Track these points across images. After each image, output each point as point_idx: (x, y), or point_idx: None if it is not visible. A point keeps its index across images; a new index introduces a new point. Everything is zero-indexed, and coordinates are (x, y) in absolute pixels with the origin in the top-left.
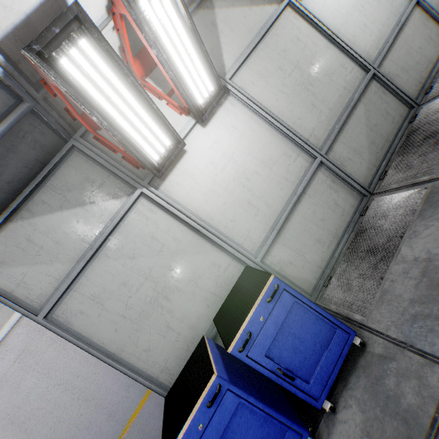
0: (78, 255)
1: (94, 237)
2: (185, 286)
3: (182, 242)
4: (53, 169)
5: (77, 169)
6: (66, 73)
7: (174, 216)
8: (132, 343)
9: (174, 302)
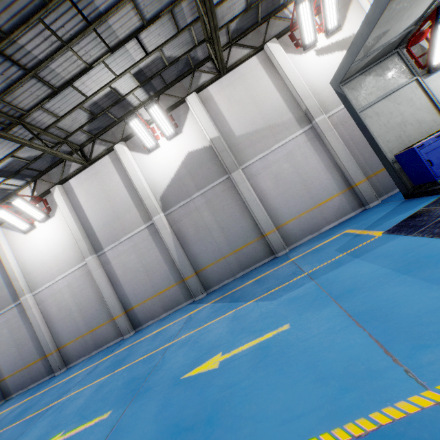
0: (378, 96)
1: (387, 91)
2: (415, 124)
3: (422, 106)
4: (384, 59)
5: (393, 62)
6: (439, 18)
7: (424, 94)
8: (383, 136)
9: (407, 128)
